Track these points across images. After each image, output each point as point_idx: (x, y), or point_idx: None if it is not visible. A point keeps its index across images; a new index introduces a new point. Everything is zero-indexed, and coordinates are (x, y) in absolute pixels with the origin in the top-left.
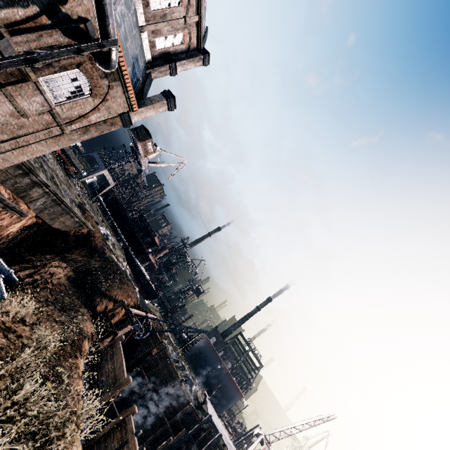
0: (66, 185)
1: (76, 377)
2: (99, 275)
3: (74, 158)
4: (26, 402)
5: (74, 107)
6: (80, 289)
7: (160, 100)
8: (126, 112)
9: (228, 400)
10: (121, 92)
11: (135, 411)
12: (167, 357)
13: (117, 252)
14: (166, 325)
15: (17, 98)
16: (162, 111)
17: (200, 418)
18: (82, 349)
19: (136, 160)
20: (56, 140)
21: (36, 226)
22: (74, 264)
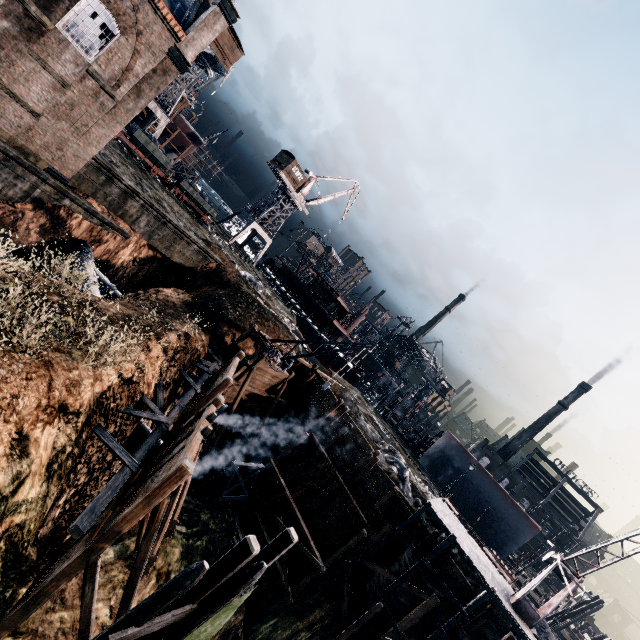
0: (186, 219)
1: (137, 349)
2: (224, 301)
3: (203, 202)
4: (5, 298)
5: (112, 60)
6: (198, 313)
7: (211, 11)
8: (174, 46)
9: (510, 535)
10: (153, 13)
11: (218, 400)
12: (350, 422)
13: (275, 306)
14: (373, 411)
15: (49, 63)
16: (221, 29)
17: (414, 511)
18: (163, 337)
19: (287, 200)
20: (113, 116)
21: (156, 262)
22: (195, 293)
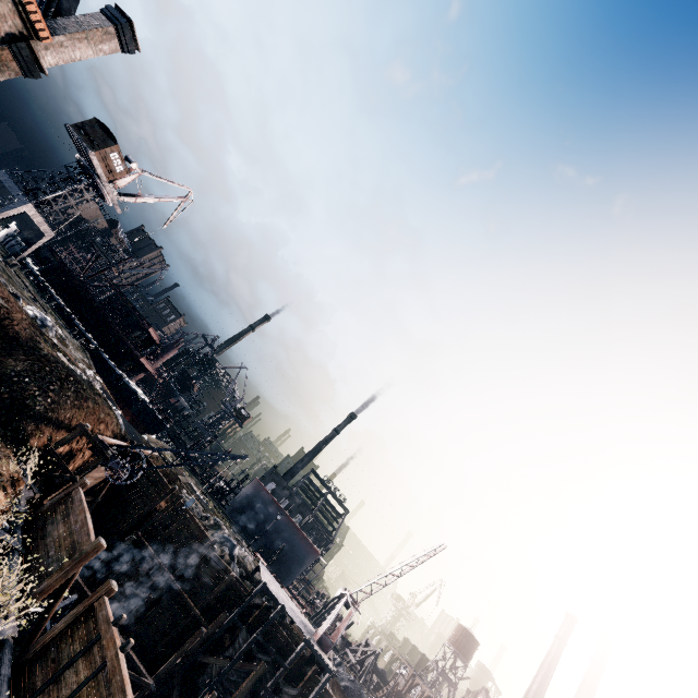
0: None
1: None
2: (27, 384)
3: None
4: None
5: None
6: None
7: (100, 24)
8: (24, 39)
9: (297, 563)
10: None
11: (112, 589)
12: (185, 511)
13: (72, 352)
14: (185, 469)
15: None
16: (108, 51)
17: (248, 591)
18: None
19: (91, 188)
20: None
21: None
22: None
